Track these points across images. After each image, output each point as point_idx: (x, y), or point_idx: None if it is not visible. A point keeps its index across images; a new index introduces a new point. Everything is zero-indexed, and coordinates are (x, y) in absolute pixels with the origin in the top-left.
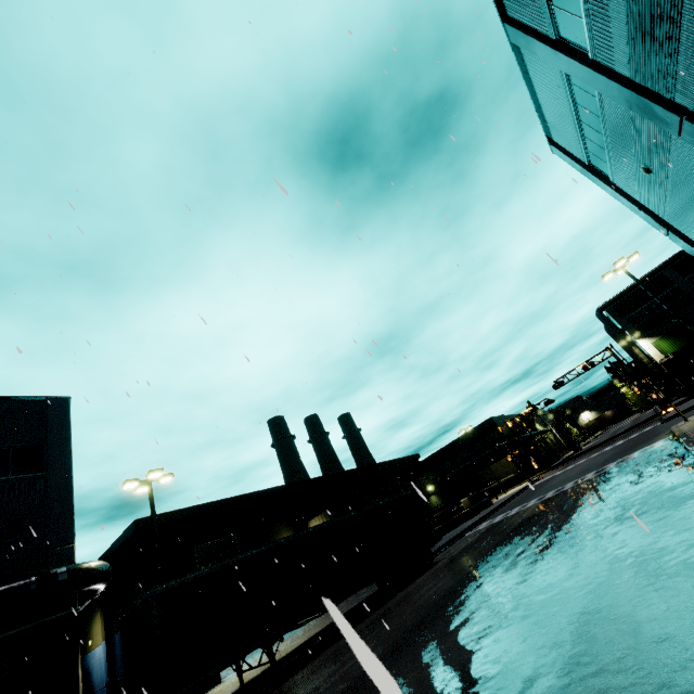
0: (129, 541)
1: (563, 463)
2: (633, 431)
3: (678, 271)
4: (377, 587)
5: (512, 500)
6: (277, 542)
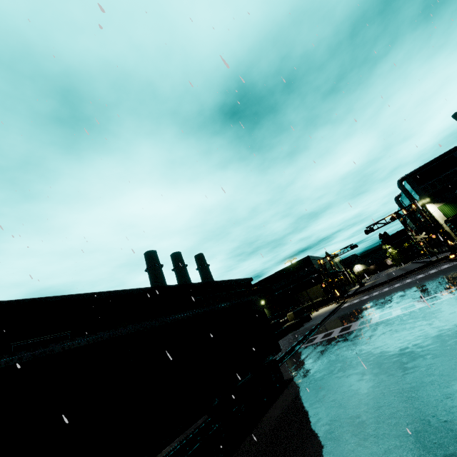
0: None
1: (363, 291)
2: (423, 269)
3: None
4: (207, 415)
5: (332, 316)
6: None
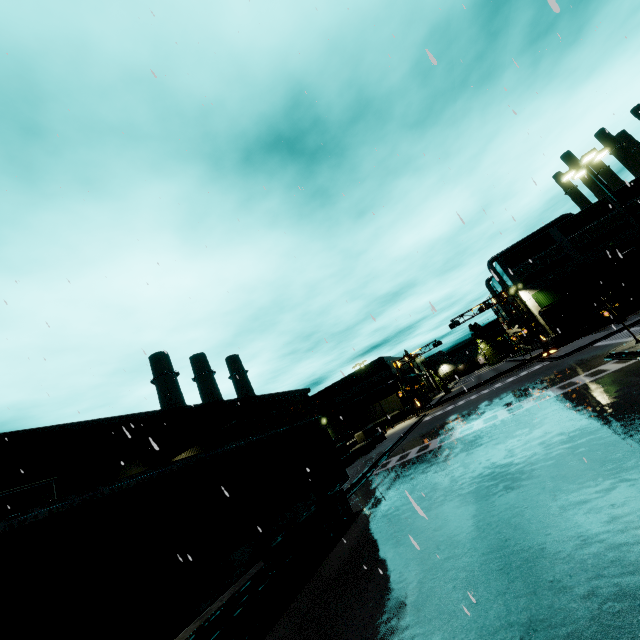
0: None
1: (448, 400)
2: (515, 371)
3: (561, 232)
4: (263, 561)
5: (410, 434)
6: (11, 520)
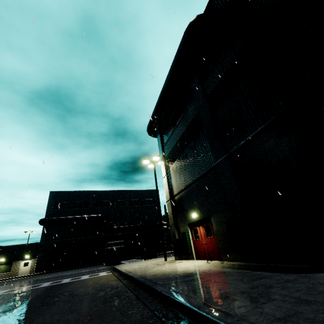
0: (166, 216)
1: None
2: None
3: None
4: None
5: None
6: None
